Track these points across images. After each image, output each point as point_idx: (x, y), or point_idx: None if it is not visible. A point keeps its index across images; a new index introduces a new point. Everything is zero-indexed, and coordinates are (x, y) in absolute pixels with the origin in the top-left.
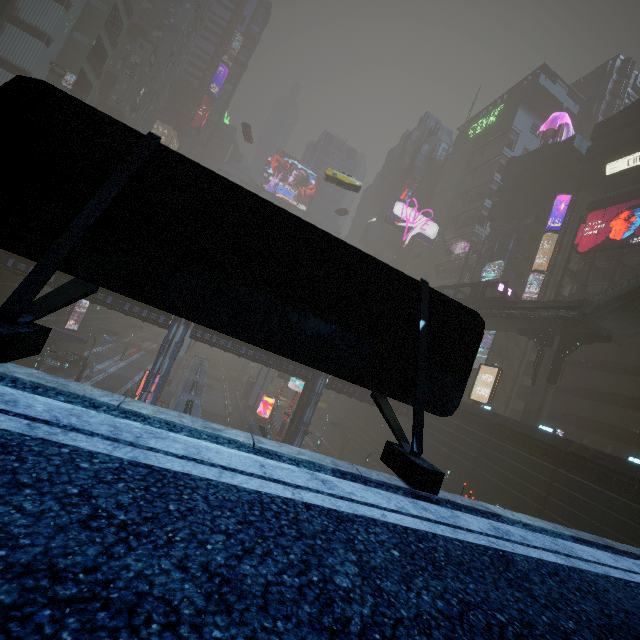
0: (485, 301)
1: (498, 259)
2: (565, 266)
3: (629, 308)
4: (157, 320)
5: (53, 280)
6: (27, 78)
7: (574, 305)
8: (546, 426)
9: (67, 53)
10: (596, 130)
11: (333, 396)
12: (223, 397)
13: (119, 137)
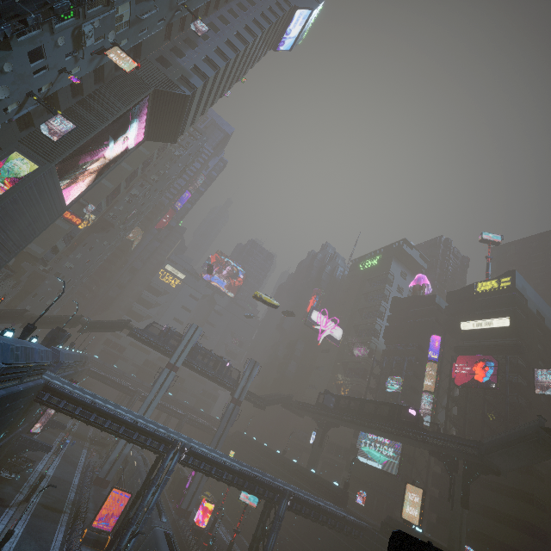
0: (402, 423)
1: (395, 372)
2: (448, 393)
3: (509, 453)
4: (157, 447)
5: (78, 412)
6: (396, 531)
7: (473, 445)
8: None
9: (93, 191)
10: (448, 296)
11: None
12: None
13: (420, 548)
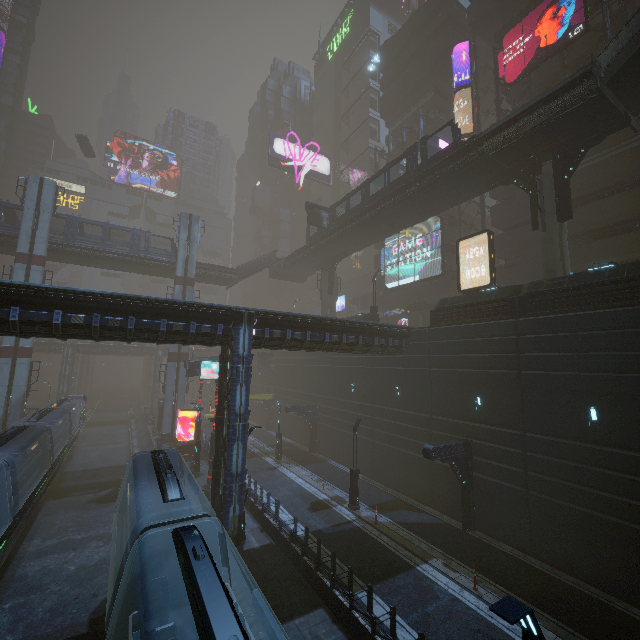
0: (432, 160)
1: None
2: (498, 108)
3: None
4: None
5: None
6: None
7: (578, 75)
8: (599, 266)
9: None
10: None
11: (277, 380)
12: (128, 440)
13: None
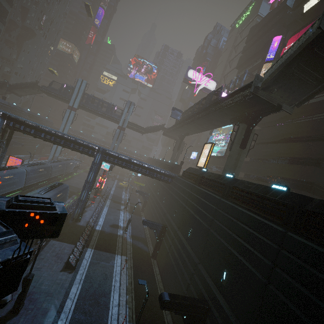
0: (210, 103)
1: None
2: None
3: (288, 75)
4: None
5: None
6: None
7: (250, 82)
8: (229, 174)
9: None
10: None
11: (148, 179)
12: None
13: None
